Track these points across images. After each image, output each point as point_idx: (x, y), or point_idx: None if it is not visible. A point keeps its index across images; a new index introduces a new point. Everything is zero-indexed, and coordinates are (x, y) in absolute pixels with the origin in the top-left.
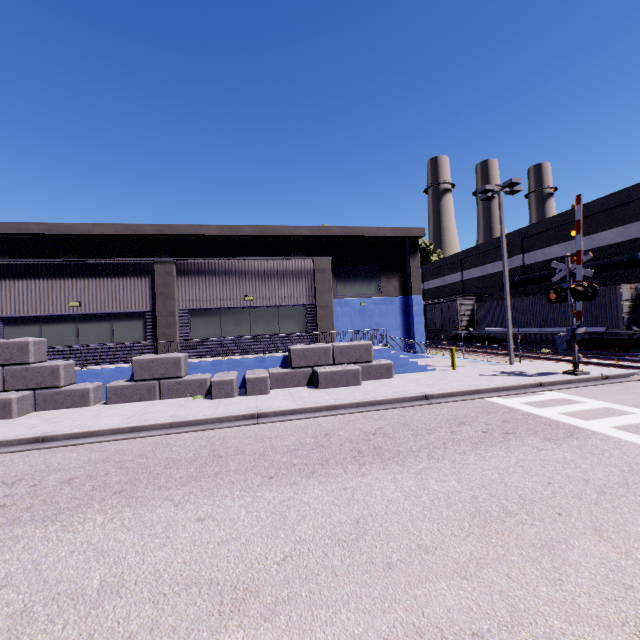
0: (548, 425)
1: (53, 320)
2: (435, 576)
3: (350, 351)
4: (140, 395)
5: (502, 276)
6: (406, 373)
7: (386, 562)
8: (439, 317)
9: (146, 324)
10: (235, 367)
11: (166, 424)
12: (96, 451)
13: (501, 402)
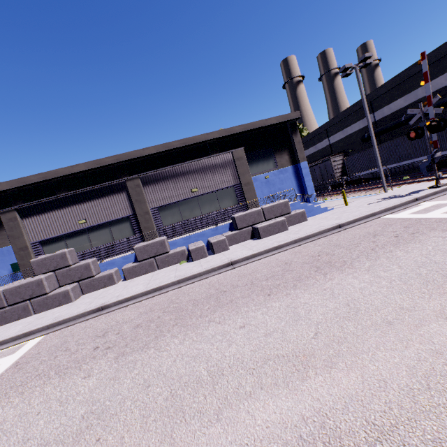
0: (439, 222)
1: (72, 235)
2: (425, 322)
3: (274, 209)
4: (145, 270)
5: (360, 133)
6: (314, 215)
7: (386, 322)
8: (319, 174)
9: (132, 224)
10: (199, 238)
11: (175, 282)
12: (140, 307)
13: (394, 217)
